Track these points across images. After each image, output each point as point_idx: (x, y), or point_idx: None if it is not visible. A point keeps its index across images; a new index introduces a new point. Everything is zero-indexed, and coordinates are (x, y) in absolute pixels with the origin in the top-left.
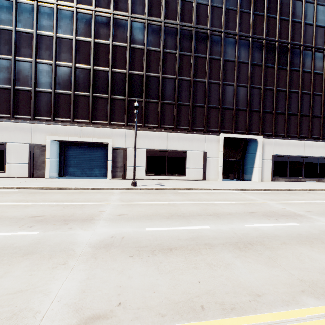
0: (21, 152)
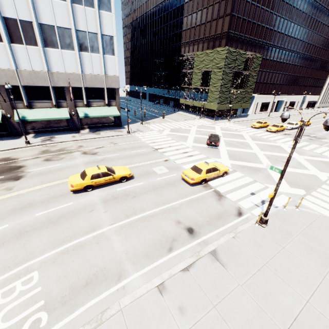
0: (271, 104)
